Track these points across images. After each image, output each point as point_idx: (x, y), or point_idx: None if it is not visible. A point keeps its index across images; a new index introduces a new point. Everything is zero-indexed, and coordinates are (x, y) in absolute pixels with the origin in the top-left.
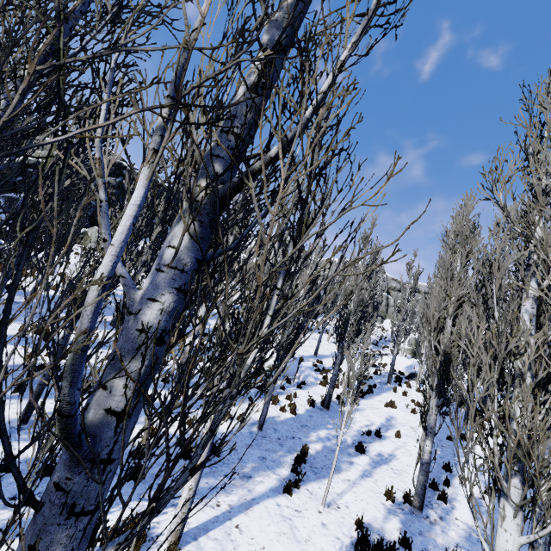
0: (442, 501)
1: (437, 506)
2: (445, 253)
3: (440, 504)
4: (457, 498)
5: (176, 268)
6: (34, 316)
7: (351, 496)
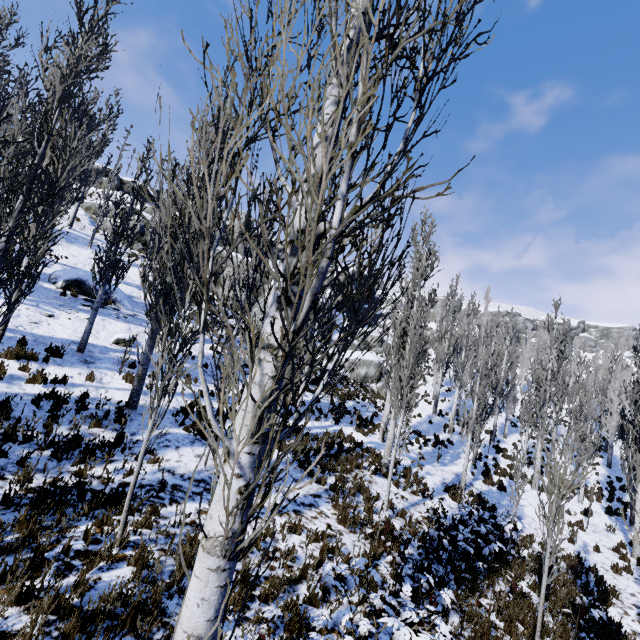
0: None
1: None
2: None
3: None
4: None
5: None
6: None
7: None
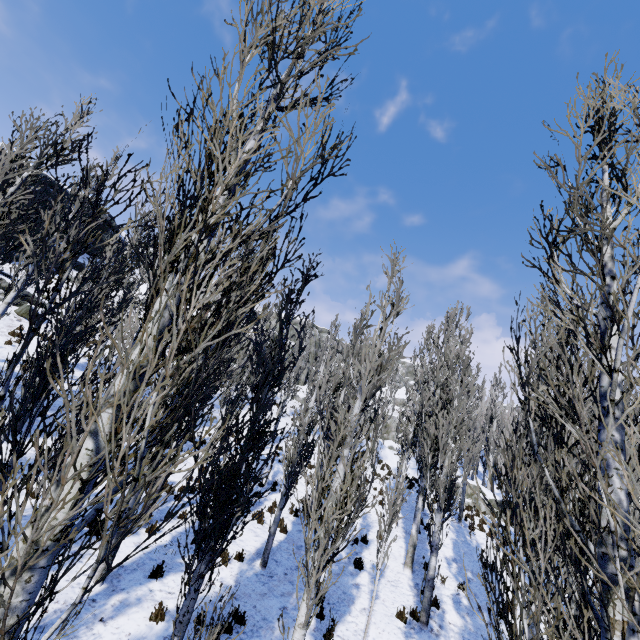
0: (435, 607)
1: (434, 614)
2: (421, 351)
3: (435, 611)
4: (443, 600)
5: None
6: None
7: (374, 629)
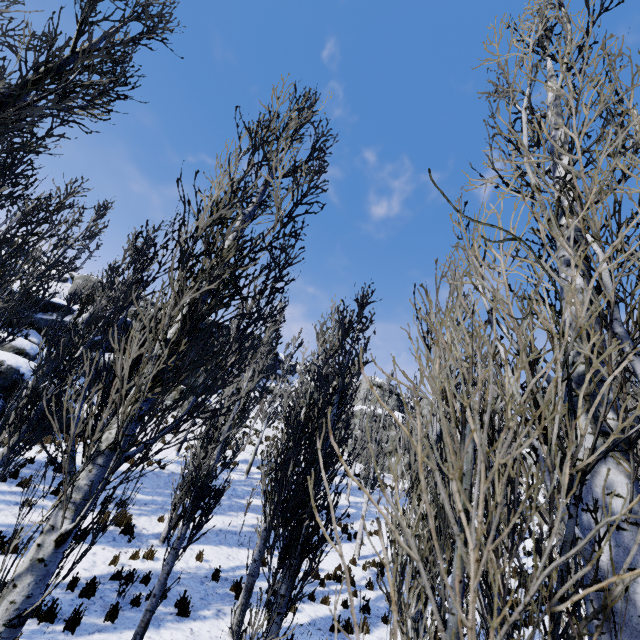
0: None
1: None
2: None
3: None
4: None
5: (636, 523)
6: (113, 500)
7: None
